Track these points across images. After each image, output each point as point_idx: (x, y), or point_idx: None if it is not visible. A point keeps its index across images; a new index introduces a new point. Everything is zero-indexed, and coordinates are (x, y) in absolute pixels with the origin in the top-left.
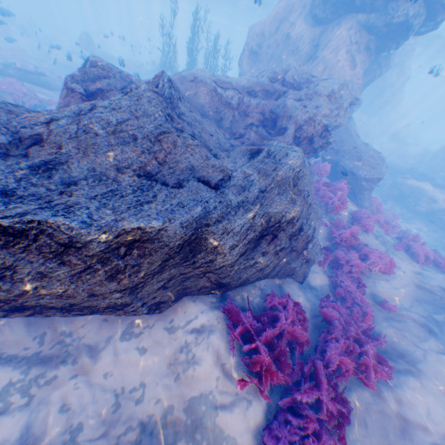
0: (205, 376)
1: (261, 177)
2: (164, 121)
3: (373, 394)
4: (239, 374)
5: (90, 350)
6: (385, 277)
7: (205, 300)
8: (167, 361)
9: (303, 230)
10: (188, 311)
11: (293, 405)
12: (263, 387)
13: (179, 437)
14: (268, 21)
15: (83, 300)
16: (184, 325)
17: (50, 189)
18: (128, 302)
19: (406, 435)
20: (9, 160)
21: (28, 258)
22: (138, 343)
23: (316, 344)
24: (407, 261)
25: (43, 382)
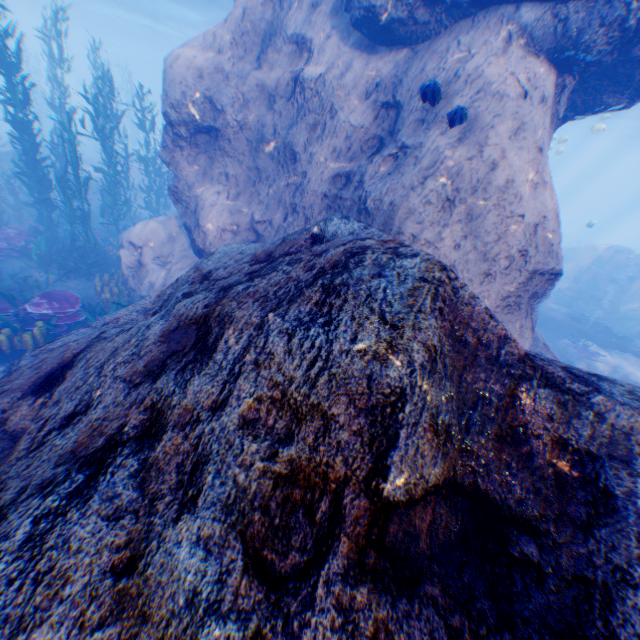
0: None
1: None
2: None
3: None
4: None
5: None
6: None
7: None
8: None
9: None
10: None
11: None
12: None
13: None
14: (224, 33)
15: None
16: None
17: None
18: None
19: None
20: None
21: None
22: None
23: None
24: None
25: None
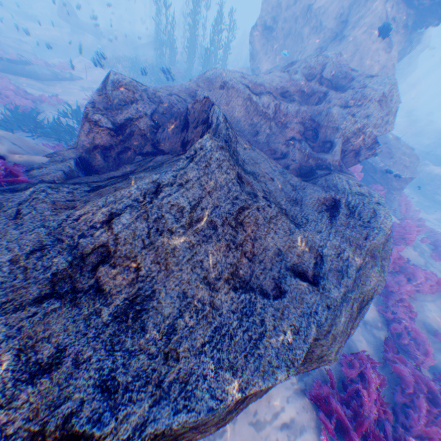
0: None
1: (354, 251)
2: (240, 192)
3: None
4: None
5: None
6: (430, 297)
7: (285, 382)
8: None
9: None
10: (271, 400)
11: None
12: None
13: None
14: None
15: None
16: (271, 419)
17: (150, 353)
18: None
19: None
20: (82, 304)
21: None
22: None
23: (394, 408)
24: None
25: None
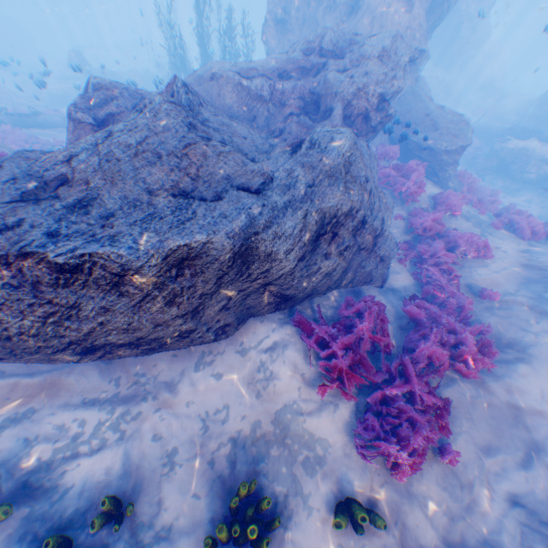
0: (286, 388)
1: (306, 171)
2: (187, 131)
3: (475, 386)
4: (320, 381)
5: (167, 385)
6: (483, 263)
7: (272, 318)
8: (244, 381)
9: (369, 224)
10: (256, 332)
11: (383, 402)
12: (347, 388)
13: (270, 445)
14: None
15: (148, 331)
16: (255, 345)
17: (90, 225)
18: (193, 328)
19: (517, 420)
20: (43, 205)
21: (88, 293)
22: (212, 370)
23: (402, 344)
24: (511, 241)
25: (130, 418)
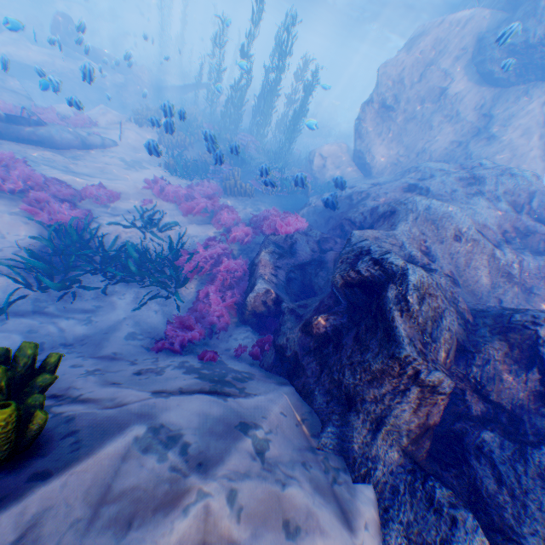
0: None
1: None
2: None
3: None
4: None
5: None
6: None
7: None
8: None
9: None
10: None
11: None
12: None
13: None
14: (408, 62)
15: None
16: None
17: None
18: None
19: None
20: None
21: None
22: None
23: None
24: None
25: None
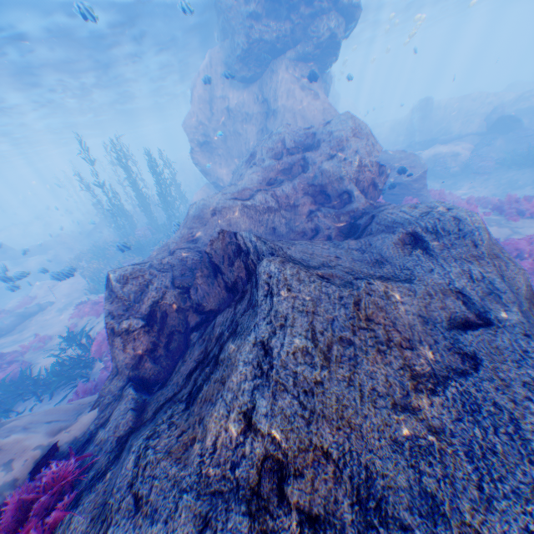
0: None
1: (479, 264)
2: (338, 289)
3: None
4: None
5: None
6: None
7: None
8: None
9: None
10: None
11: None
12: None
13: None
14: (197, 110)
15: None
16: None
17: None
18: None
19: None
20: None
21: None
22: None
23: None
24: None
25: None
